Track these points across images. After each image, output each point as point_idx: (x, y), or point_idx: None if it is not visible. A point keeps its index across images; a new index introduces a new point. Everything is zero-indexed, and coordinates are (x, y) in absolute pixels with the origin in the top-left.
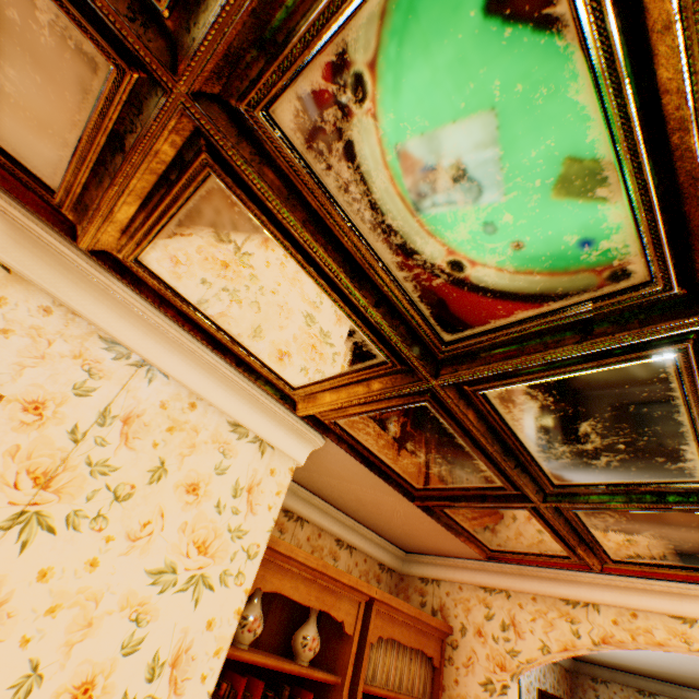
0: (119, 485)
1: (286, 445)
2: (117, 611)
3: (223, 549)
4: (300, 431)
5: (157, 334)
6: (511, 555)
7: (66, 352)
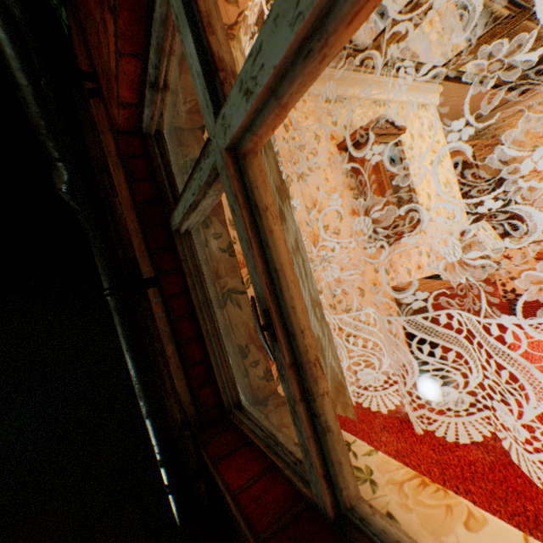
0: (408, 147)
1: (431, 101)
2: (430, 177)
3: (437, 150)
4: (434, 91)
5: (383, 88)
6: (541, 80)
7: (372, 116)
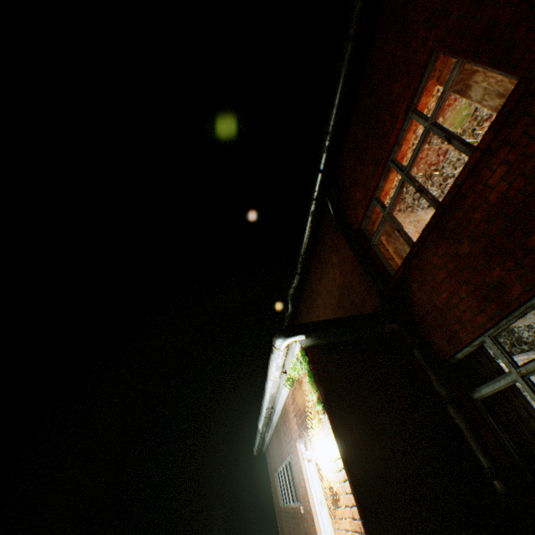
0: None
1: None
2: None
3: None
4: None
5: None
6: None
7: None
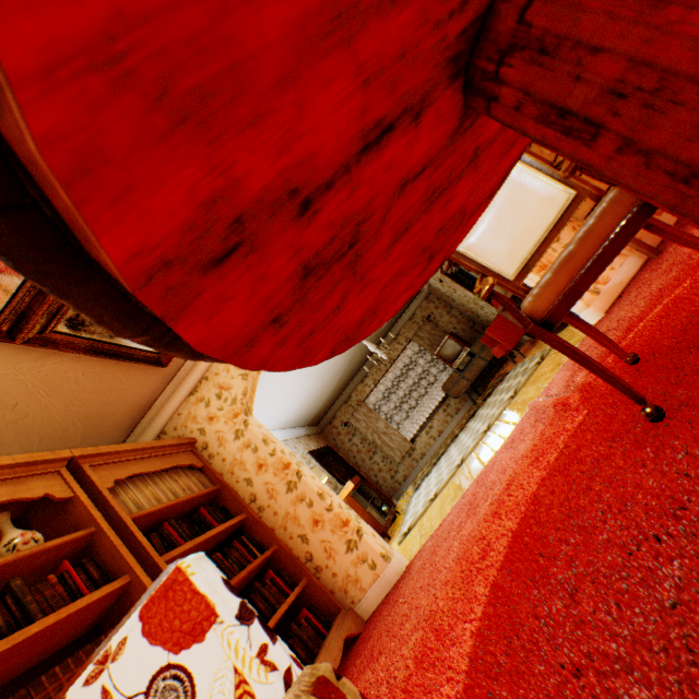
0: None
1: None
2: None
3: None
4: None
5: None
6: None
7: None
